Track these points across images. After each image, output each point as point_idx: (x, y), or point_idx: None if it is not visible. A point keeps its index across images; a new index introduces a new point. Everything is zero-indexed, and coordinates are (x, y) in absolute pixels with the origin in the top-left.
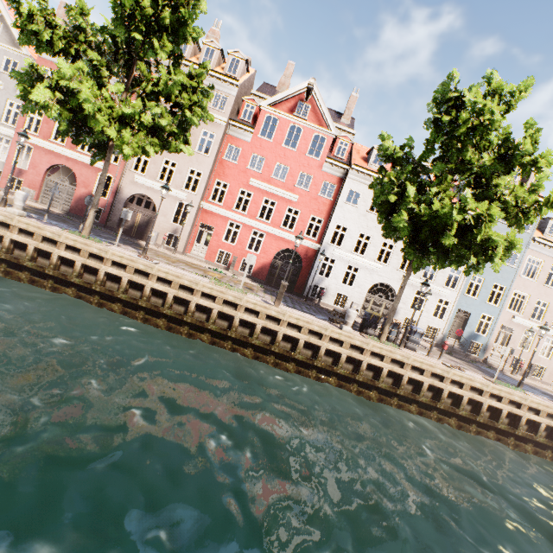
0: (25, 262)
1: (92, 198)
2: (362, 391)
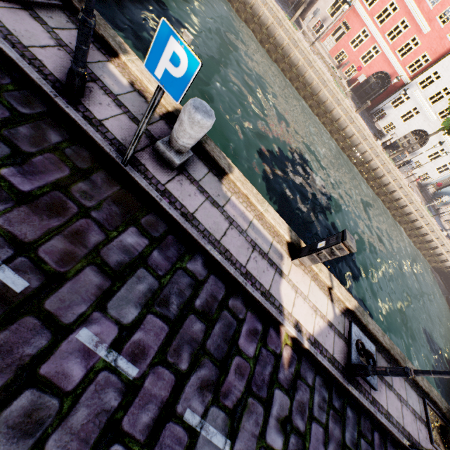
0: (263, 29)
1: None
2: (361, 172)
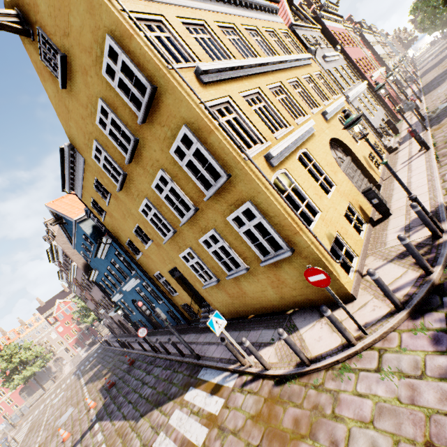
0: None
1: None
2: None
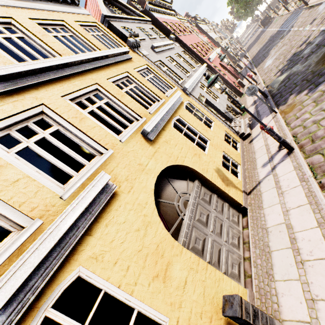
0: None
1: None
2: None
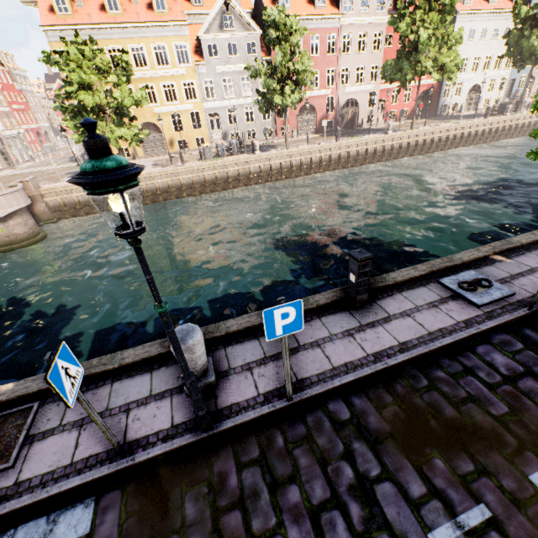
0: (409, 149)
1: (401, 111)
2: (516, 136)
